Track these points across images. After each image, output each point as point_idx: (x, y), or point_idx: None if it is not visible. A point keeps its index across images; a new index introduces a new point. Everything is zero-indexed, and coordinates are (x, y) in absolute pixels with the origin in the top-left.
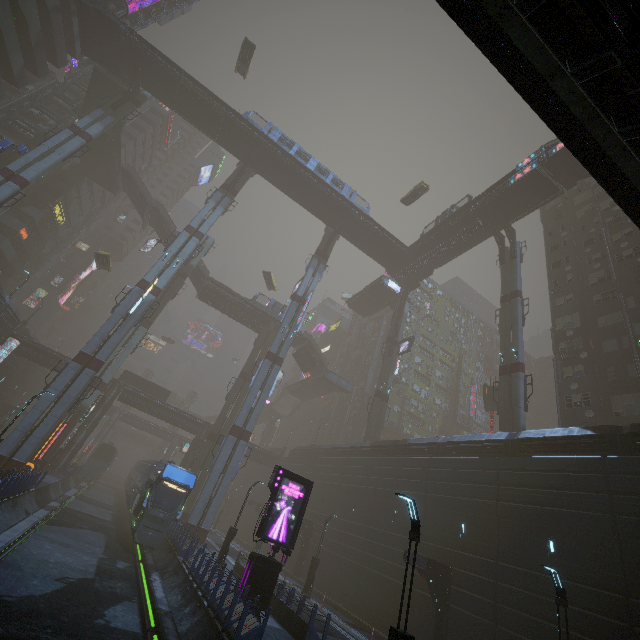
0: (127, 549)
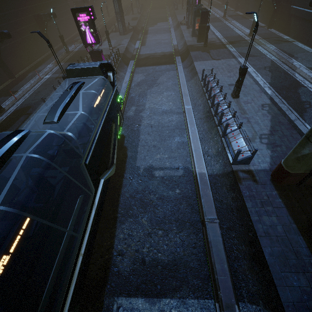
0: (121, 143)
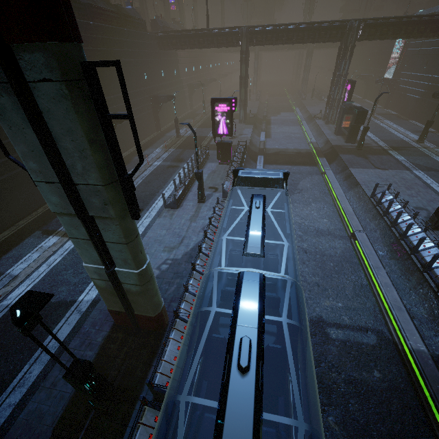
0: None
